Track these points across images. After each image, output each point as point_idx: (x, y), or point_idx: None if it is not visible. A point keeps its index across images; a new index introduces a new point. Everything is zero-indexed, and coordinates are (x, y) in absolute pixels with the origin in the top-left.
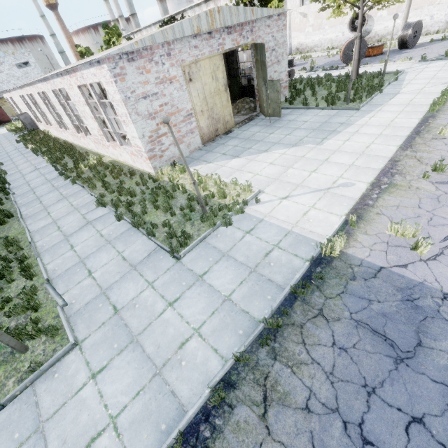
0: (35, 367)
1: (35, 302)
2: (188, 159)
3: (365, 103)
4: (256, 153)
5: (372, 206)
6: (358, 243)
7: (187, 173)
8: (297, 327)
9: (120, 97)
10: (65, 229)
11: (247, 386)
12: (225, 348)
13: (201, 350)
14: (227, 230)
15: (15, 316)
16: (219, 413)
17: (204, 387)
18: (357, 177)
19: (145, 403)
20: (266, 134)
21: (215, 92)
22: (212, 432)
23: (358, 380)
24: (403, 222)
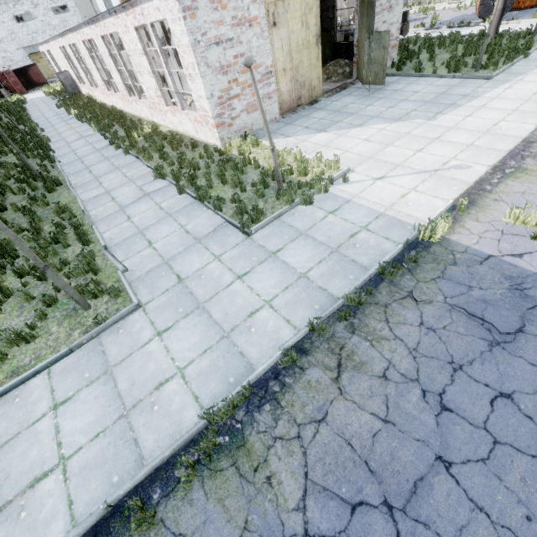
0: (99, 322)
1: (95, 265)
2: (262, 132)
3: (500, 71)
4: (348, 128)
5: (489, 191)
6: (465, 230)
7: (261, 147)
8: (380, 306)
9: (189, 40)
10: (120, 200)
11: (321, 353)
12: (298, 320)
13: (272, 320)
14: (307, 209)
15: (75, 278)
16: (289, 373)
17: (275, 351)
18: (475, 159)
19: (212, 360)
20: (362, 105)
21: (304, 44)
22: (281, 388)
23: (444, 357)
24: (528, 205)
